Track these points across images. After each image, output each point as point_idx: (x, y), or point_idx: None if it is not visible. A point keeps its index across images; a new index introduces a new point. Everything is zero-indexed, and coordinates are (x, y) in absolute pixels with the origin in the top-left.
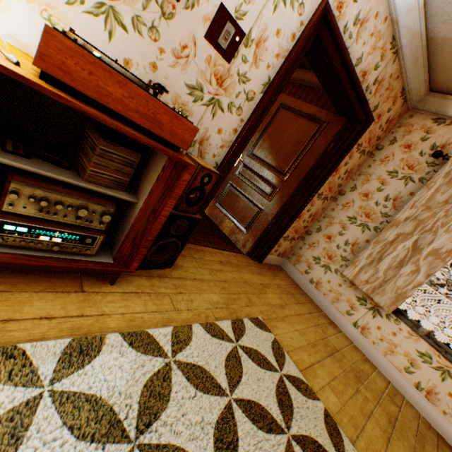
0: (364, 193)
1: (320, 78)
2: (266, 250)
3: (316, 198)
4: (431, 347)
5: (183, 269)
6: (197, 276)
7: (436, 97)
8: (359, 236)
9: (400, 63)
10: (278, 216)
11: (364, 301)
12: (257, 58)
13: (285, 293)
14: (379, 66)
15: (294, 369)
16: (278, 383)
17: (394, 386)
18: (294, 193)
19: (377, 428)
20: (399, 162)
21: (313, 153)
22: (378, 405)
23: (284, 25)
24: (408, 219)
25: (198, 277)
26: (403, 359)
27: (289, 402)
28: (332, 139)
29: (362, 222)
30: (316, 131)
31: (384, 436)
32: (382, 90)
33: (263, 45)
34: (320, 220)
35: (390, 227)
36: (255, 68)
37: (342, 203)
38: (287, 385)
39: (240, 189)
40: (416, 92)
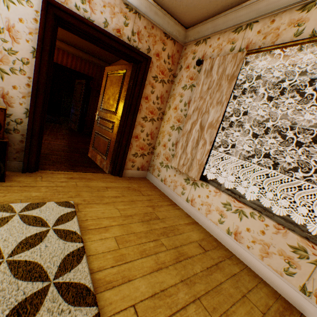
0: (174, 107)
1: (91, 42)
2: (121, 166)
3: (142, 121)
4: (228, 197)
5: (20, 182)
6: (31, 185)
7: (190, 30)
8: (177, 137)
9: (146, 18)
10: (119, 140)
11: (188, 181)
12: (15, 38)
13: (131, 190)
14: (128, 23)
15: (75, 227)
16: (40, 234)
17: (215, 238)
18: (123, 121)
19: (152, 262)
20: (186, 79)
21: (124, 92)
22: (173, 249)
23: (23, 15)
24: (194, 111)
25: (31, 185)
26: (216, 213)
27: (39, 243)
28: (130, 78)
29: (177, 126)
30: (123, 78)
31: (155, 267)
32: (145, 37)
33: (14, 30)
34: (159, 136)
35: (187, 121)
36: (17, 44)
37: (166, 119)
38: (52, 235)
39: (100, 133)
40: (177, 33)
